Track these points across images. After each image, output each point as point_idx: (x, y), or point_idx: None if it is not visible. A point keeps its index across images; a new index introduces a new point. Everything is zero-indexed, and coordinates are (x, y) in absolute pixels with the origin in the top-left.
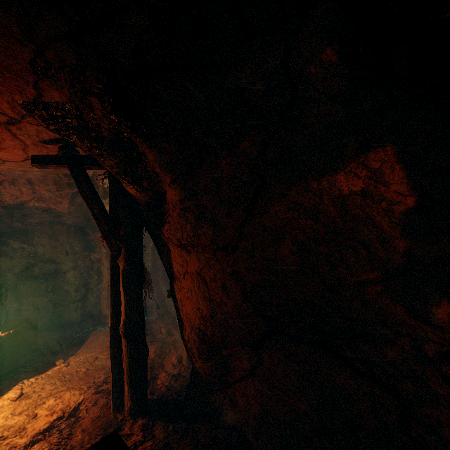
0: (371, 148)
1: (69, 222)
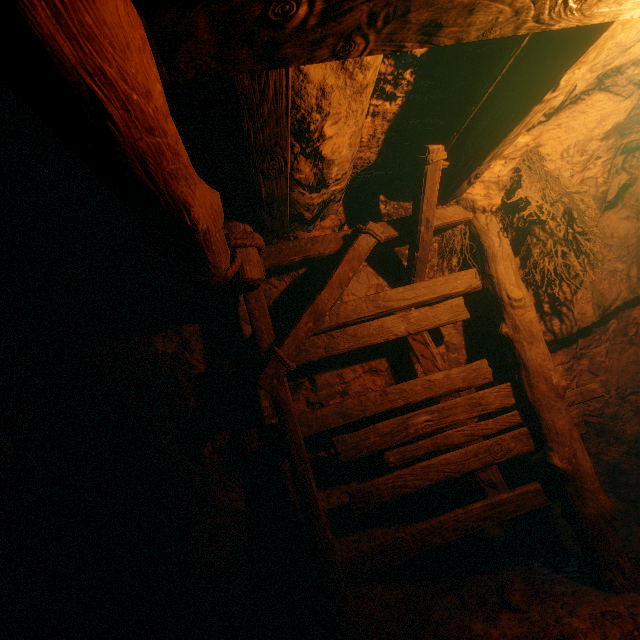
0: (186, 321)
1: None
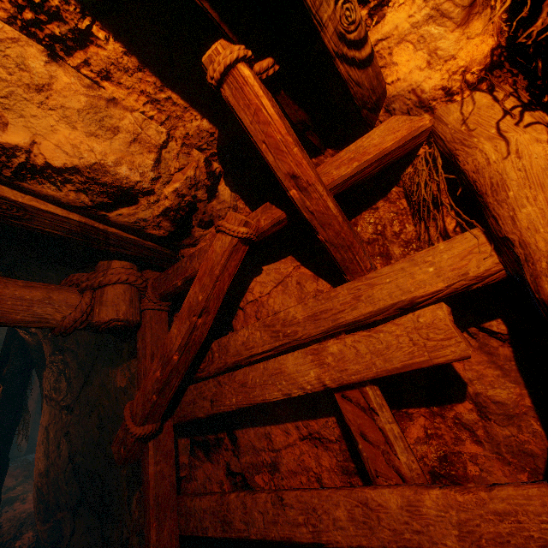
0: (134, 356)
1: (4, 333)
